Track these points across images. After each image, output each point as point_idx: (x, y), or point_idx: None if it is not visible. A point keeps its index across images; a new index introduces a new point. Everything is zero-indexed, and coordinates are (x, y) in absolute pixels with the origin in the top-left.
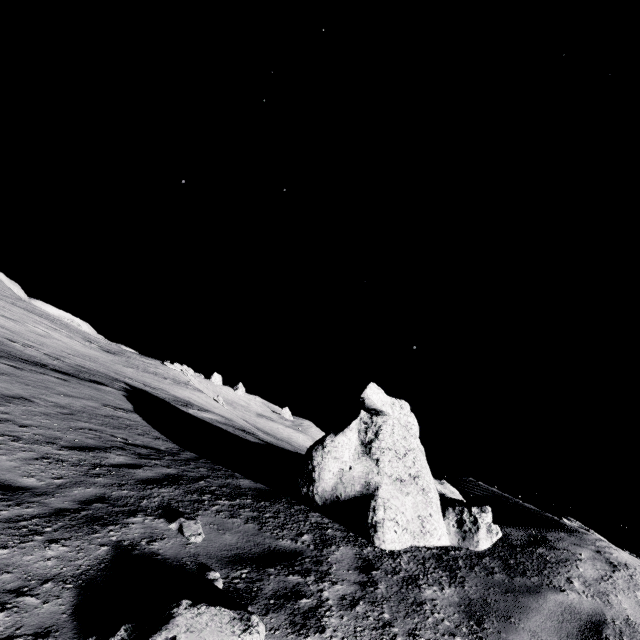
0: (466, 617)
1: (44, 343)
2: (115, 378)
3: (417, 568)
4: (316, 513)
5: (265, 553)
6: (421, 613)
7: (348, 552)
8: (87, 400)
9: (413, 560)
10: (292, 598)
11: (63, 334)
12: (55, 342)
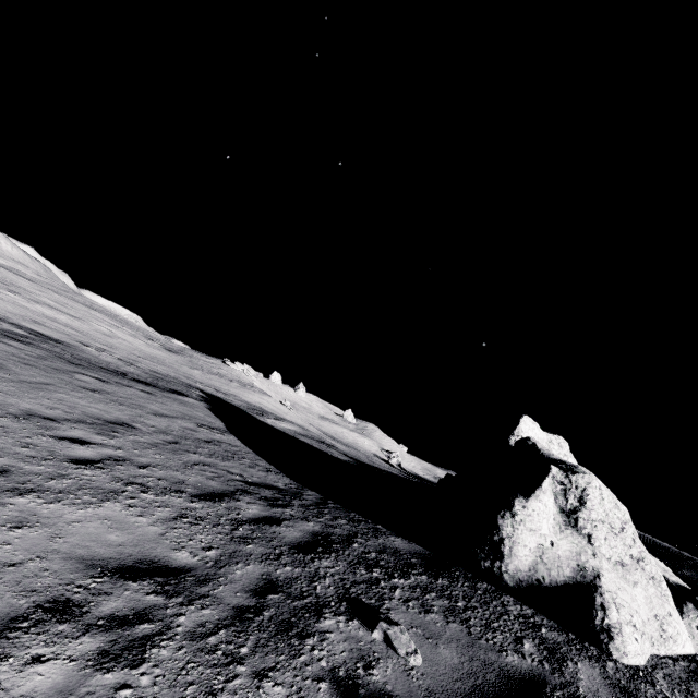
0: None
1: (113, 345)
2: (188, 384)
3: None
4: (508, 597)
5: (504, 683)
6: None
7: (592, 674)
8: (181, 420)
9: (673, 685)
10: None
11: (126, 332)
12: (121, 342)
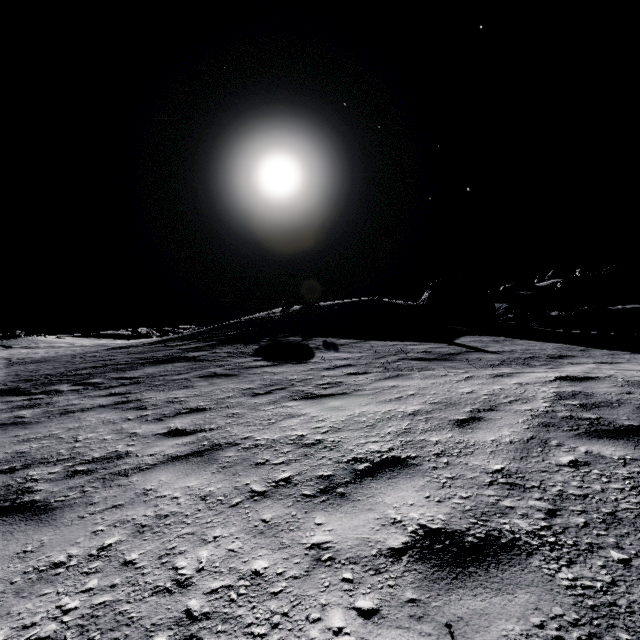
0: None
1: None
2: None
3: None
4: None
5: None
6: None
7: None
8: None
9: None
10: None
11: None
12: None
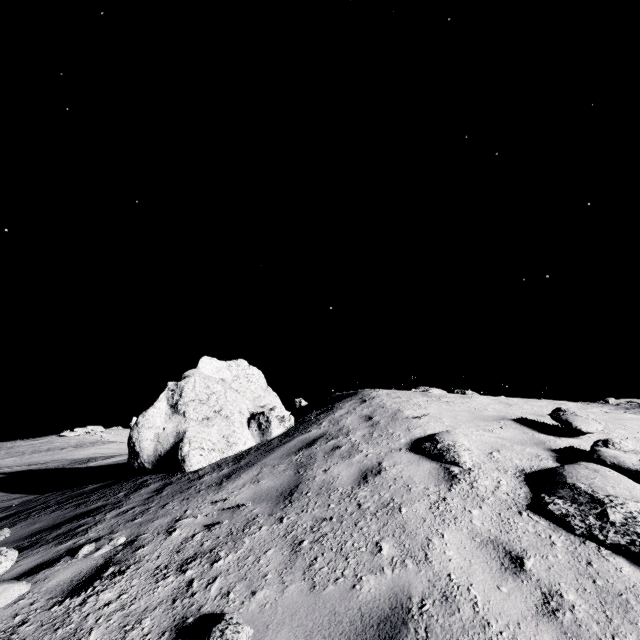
0: (223, 478)
1: None
2: None
3: (211, 469)
4: (148, 476)
5: (68, 519)
6: (186, 491)
7: (155, 486)
8: None
9: (213, 466)
10: (72, 531)
11: None
12: None
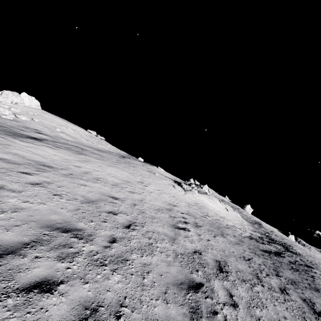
0: None
1: None
2: None
3: None
4: None
5: None
6: None
7: None
8: None
9: None
10: None
11: None
12: None
